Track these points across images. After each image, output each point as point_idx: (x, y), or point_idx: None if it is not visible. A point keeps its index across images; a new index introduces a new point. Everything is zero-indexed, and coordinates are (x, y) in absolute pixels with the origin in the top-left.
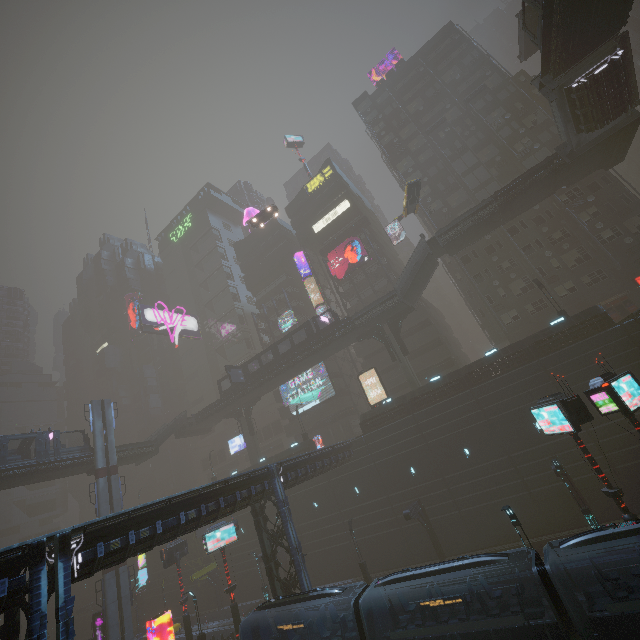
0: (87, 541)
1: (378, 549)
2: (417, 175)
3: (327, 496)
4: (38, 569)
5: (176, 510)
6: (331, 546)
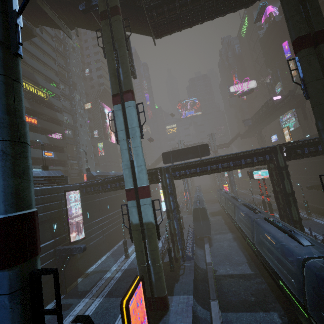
0: None
1: None
2: None
3: None
4: None
5: None
6: None
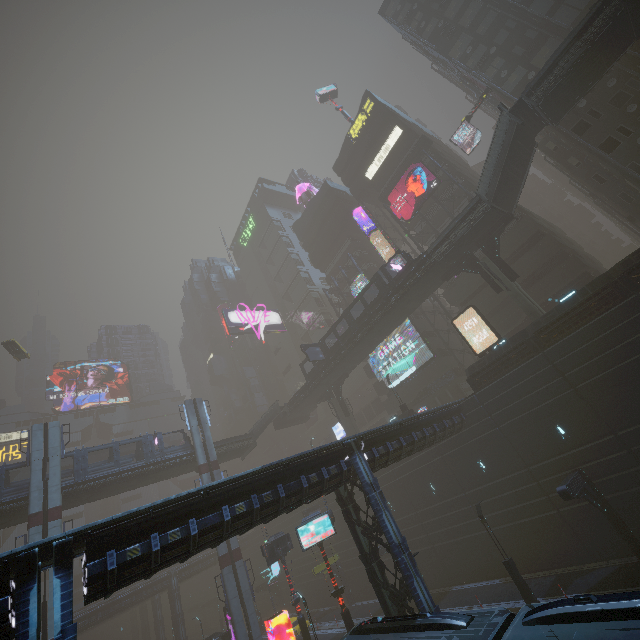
0: (93, 549)
1: (529, 541)
2: (480, 51)
3: (444, 475)
4: (27, 588)
5: (217, 504)
6: (462, 537)
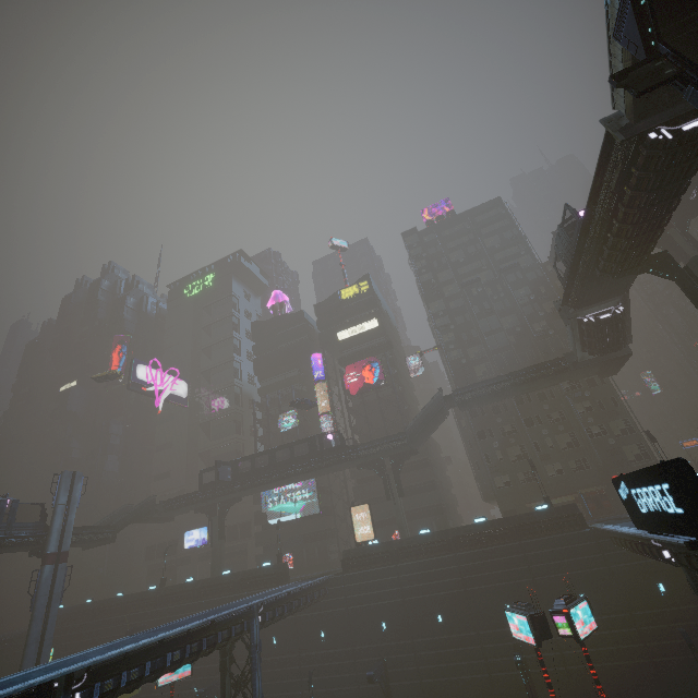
0: (88, 680)
1: None
2: (446, 320)
3: (289, 633)
4: None
5: (165, 650)
6: (280, 693)
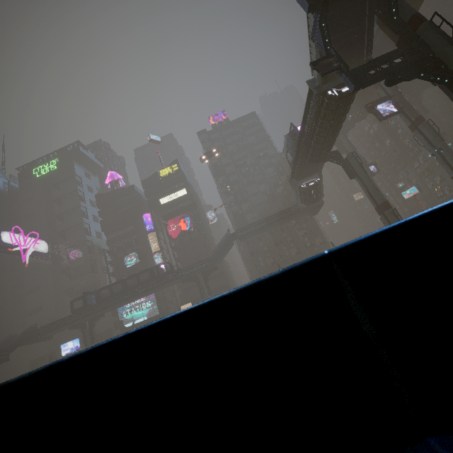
0: None
1: None
2: (228, 188)
3: None
4: None
5: None
6: None
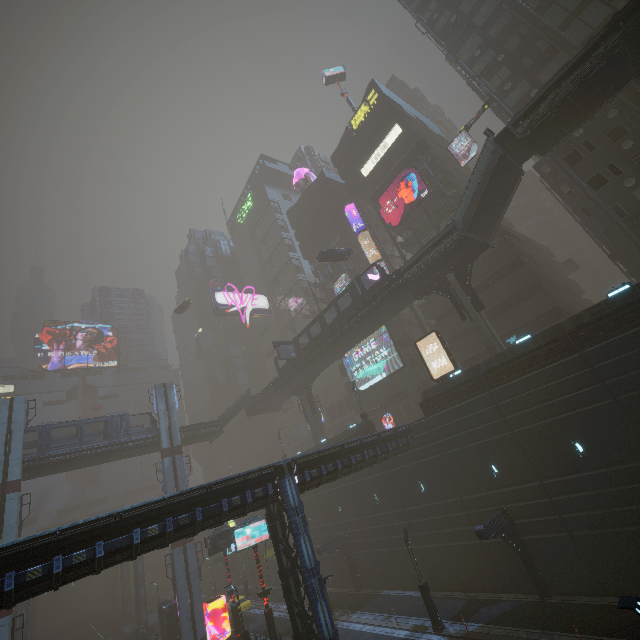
0: None
1: (453, 563)
2: (487, 56)
3: (388, 489)
4: None
5: (129, 526)
6: (396, 548)
